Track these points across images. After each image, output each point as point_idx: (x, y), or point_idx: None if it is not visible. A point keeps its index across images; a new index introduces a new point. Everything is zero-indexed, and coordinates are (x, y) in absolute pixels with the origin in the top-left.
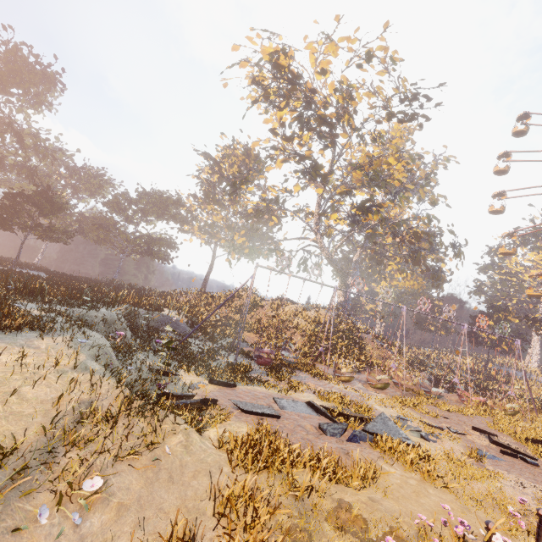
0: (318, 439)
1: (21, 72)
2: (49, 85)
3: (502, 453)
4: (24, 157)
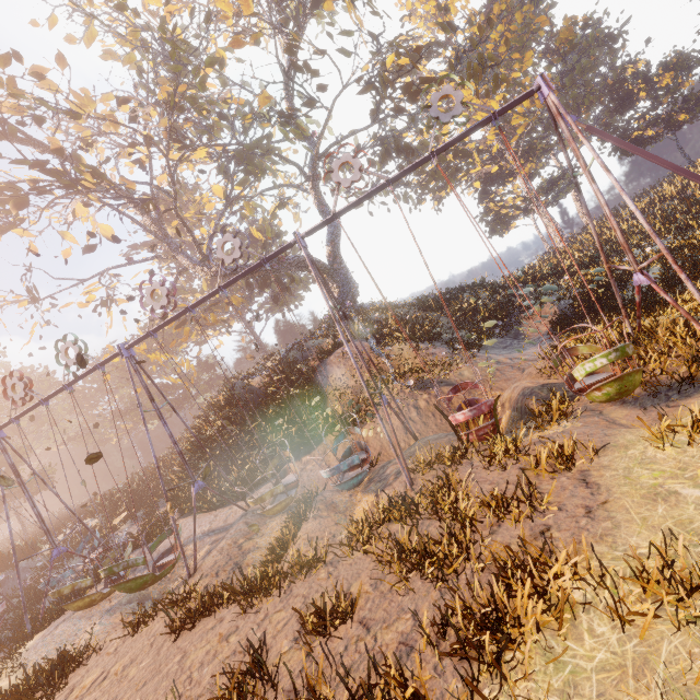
0: None
1: None
2: None
3: None
4: None
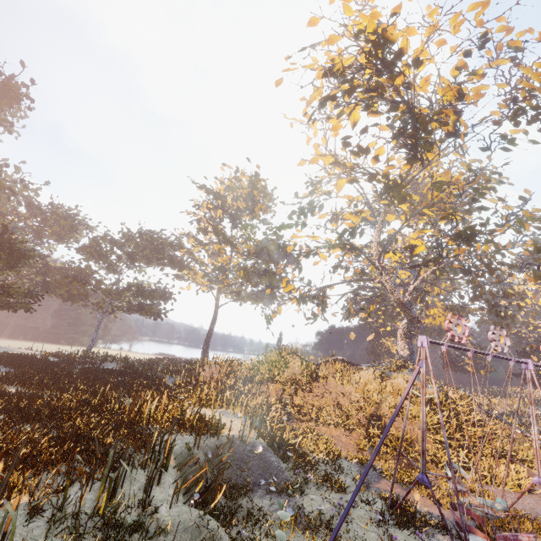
0: None
1: None
2: (10, 101)
3: None
4: None
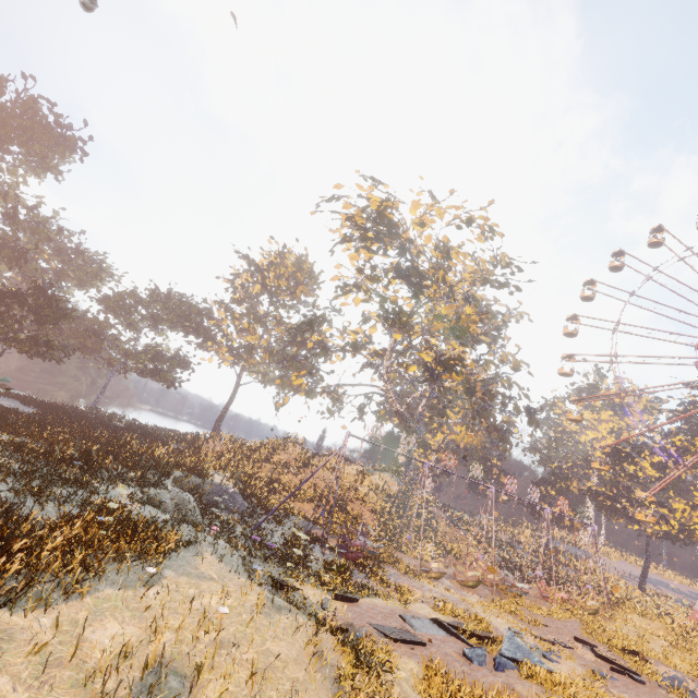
0: (473, 671)
1: (33, 130)
2: (64, 149)
3: (612, 670)
4: (11, 236)
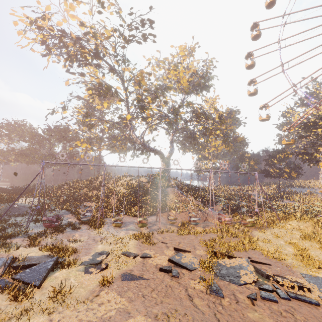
0: None
1: None
2: None
3: (159, 270)
4: None
